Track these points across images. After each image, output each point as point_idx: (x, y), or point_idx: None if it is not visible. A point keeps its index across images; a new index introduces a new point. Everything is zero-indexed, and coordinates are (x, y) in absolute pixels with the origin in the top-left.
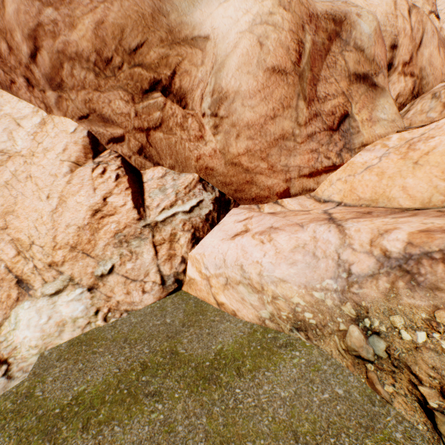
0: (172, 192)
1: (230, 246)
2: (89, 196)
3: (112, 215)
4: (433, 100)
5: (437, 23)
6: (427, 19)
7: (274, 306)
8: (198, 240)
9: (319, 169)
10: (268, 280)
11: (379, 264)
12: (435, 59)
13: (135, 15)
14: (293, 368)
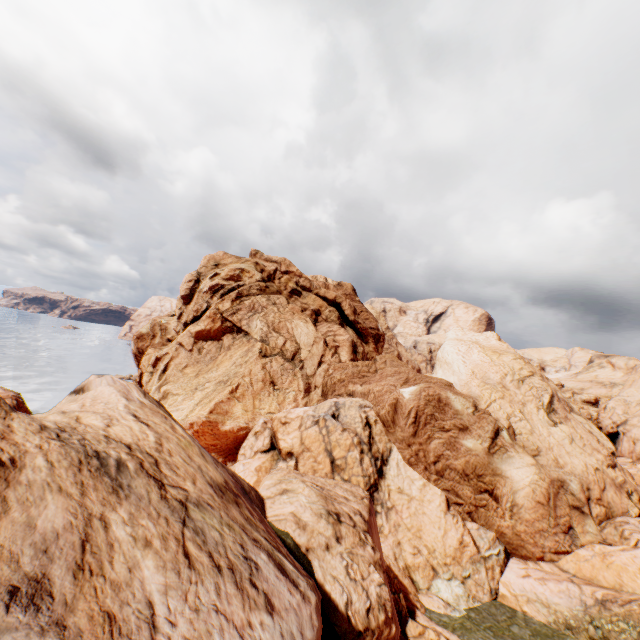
0: (487, 541)
1: (523, 581)
2: (455, 532)
3: (467, 546)
4: (614, 529)
5: (613, 473)
6: (605, 477)
7: (555, 615)
8: (502, 572)
9: (559, 550)
10: (551, 601)
11: (595, 601)
12: (615, 498)
13: (481, 462)
14: None
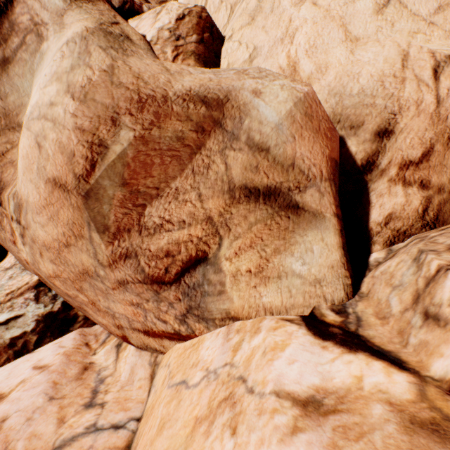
0: None
1: None
2: None
3: None
4: (413, 266)
5: None
6: None
7: None
8: None
9: (156, 330)
10: None
11: None
12: None
13: None
14: None
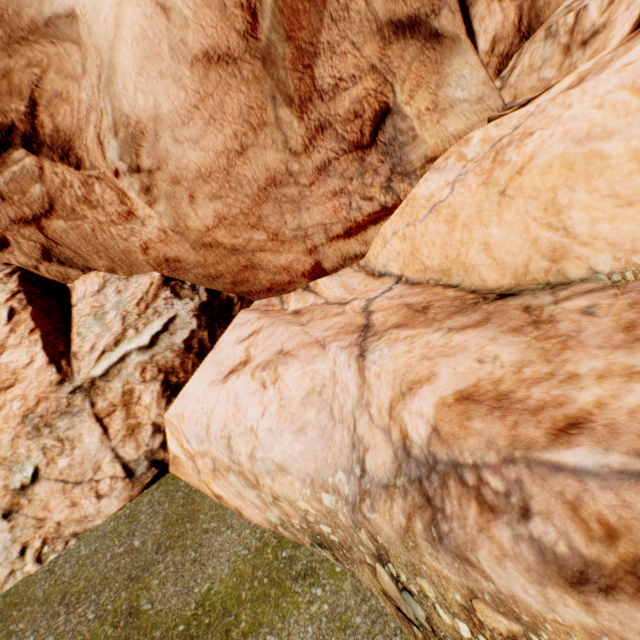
0: (116, 318)
1: (219, 397)
2: None
3: (10, 386)
4: (548, 42)
5: None
6: None
7: (279, 509)
8: (178, 389)
9: (360, 220)
10: (262, 469)
11: (397, 465)
12: None
13: None
14: (308, 626)
